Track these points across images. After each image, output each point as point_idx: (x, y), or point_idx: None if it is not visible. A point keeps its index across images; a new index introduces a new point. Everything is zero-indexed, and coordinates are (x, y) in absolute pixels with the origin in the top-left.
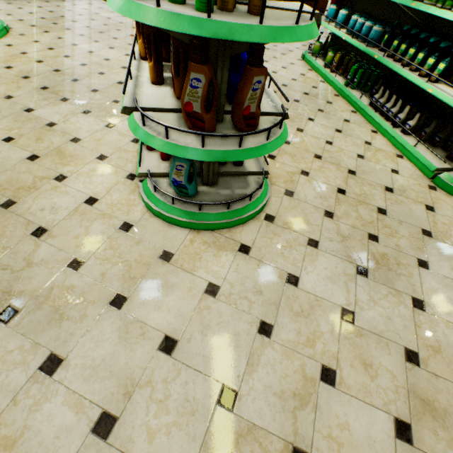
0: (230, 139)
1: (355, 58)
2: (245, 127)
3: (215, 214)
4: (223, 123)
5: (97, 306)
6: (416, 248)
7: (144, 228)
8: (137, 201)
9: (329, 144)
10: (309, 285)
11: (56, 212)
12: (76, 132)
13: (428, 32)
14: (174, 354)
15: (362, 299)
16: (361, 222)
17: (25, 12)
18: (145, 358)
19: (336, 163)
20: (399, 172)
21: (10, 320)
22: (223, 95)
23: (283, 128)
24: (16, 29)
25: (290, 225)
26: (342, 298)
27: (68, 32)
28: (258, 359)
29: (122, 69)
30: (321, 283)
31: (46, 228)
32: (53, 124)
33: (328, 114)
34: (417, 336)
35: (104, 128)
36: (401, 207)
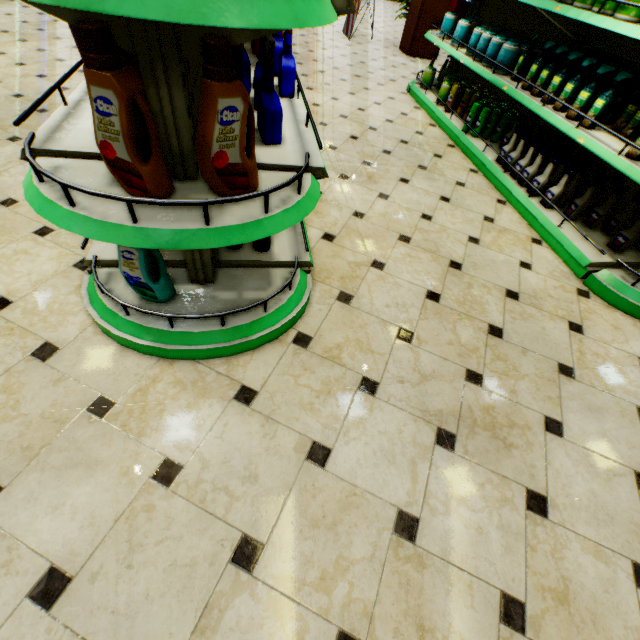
0: (196, 210)
1: (481, 92)
2: (228, 190)
3: (198, 333)
4: (197, 181)
5: None
6: (545, 397)
7: (77, 354)
8: (80, 306)
9: (426, 220)
10: (347, 465)
11: None
12: (14, 190)
13: (582, 52)
14: (56, 608)
15: (437, 492)
16: (457, 350)
17: None
18: None
19: (433, 249)
20: (533, 266)
21: None
22: (185, 133)
23: (306, 193)
24: None
25: (335, 353)
26: (403, 490)
27: (56, 42)
28: (219, 619)
29: None
30: (369, 461)
31: None
32: None
33: (433, 173)
34: (528, 569)
35: None
36: (529, 324)
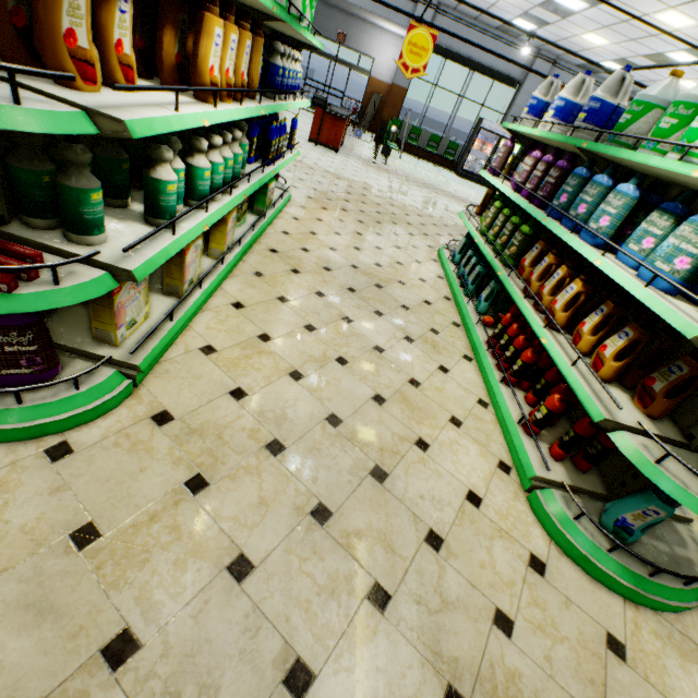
0: None
1: None
2: None
3: (670, 588)
4: None
5: None
6: None
7: (561, 574)
8: (530, 516)
9: None
10: None
11: (440, 507)
12: (410, 369)
13: None
14: None
15: None
16: None
17: (295, 177)
18: None
19: None
20: None
21: None
22: None
23: None
24: (294, 198)
25: None
26: None
27: (345, 214)
28: None
29: (420, 281)
30: None
31: (439, 534)
32: (380, 348)
33: None
34: None
35: (438, 371)
36: None
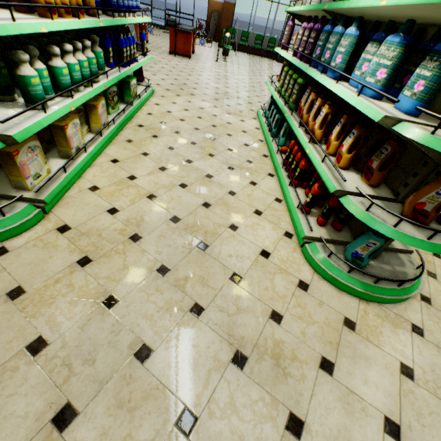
0: None
1: None
2: None
3: (388, 289)
4: None
5: (310, 367)
6: None
7: (319, 289)
8: (302, 260)
9: None
10: None
11: (241, 260)
12: (229, 186)
13: None
14: None
15: None
16: None
17: (158, 78)
18: (376, 439)
19: None
20: None
21: (243, 366)
22: None
23: None
24: (157, 91)
25: None
26: None
27: (193, 97)
28: None
29: (242, 132)
30: None
31: (239, 275)
32: (210, 176)
33: None
34: None
35: (249, 185)
36: None
